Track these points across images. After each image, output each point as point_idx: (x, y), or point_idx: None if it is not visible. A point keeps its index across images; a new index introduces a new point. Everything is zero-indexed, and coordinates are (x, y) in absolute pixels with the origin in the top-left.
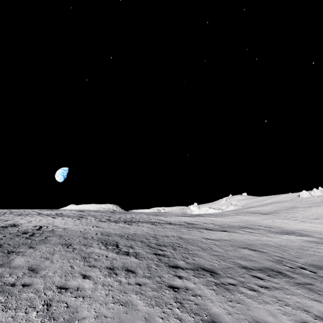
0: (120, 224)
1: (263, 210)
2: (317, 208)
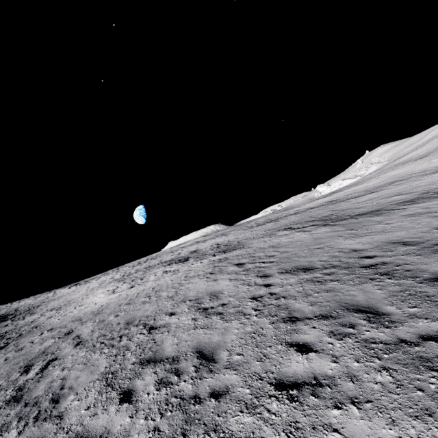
0: (269, 224)
1: (418, 154)
2: None
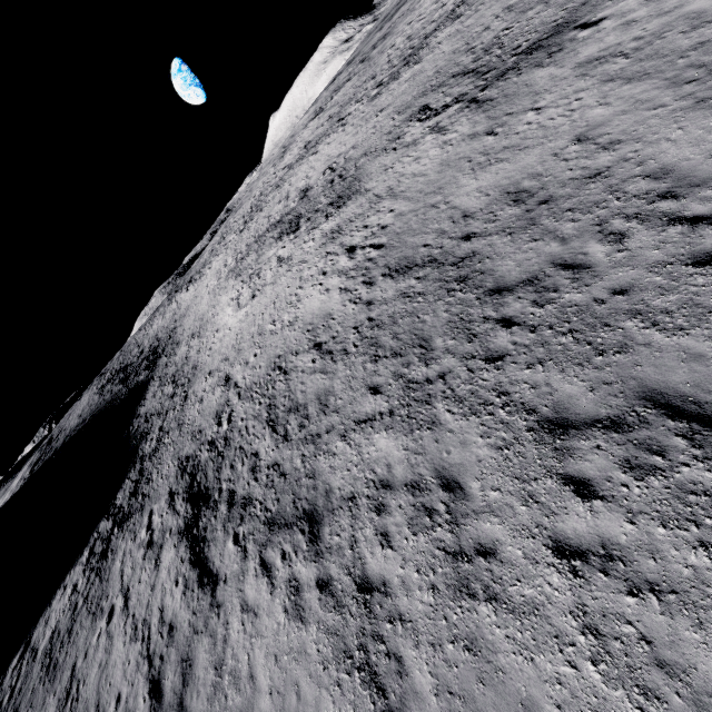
0: (405, 76)
1: None
2: None
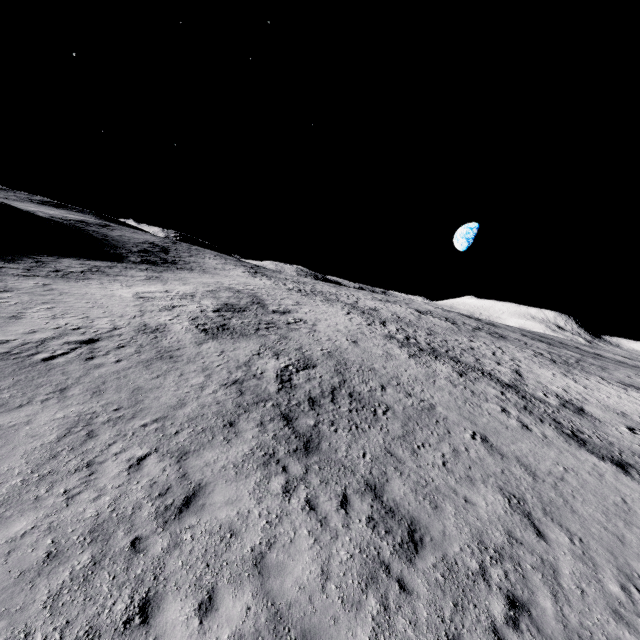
0: (398, 351)
1: None
2: None
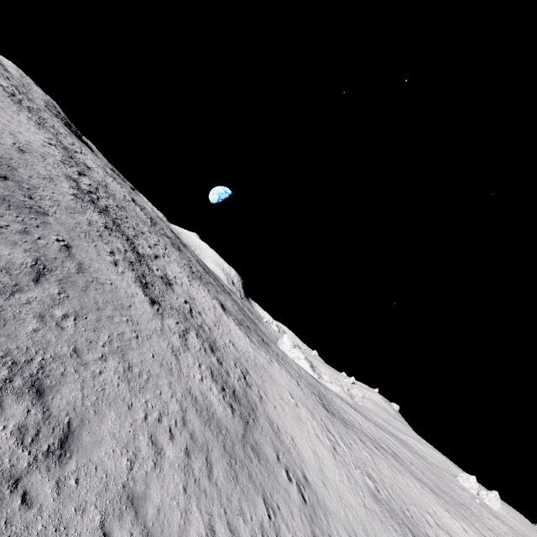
0: (66, 186)
1: (348, 414)
2: (421, 489)
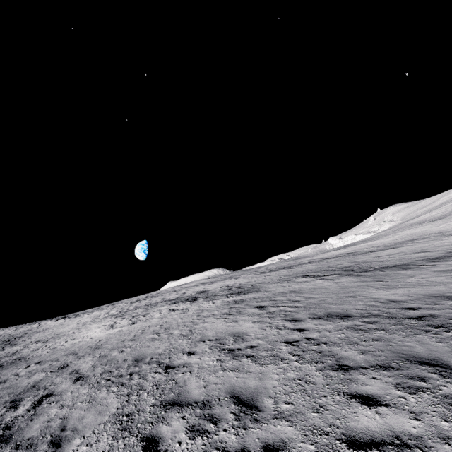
0: (283, 270)
1: (433, 216)
2: None
